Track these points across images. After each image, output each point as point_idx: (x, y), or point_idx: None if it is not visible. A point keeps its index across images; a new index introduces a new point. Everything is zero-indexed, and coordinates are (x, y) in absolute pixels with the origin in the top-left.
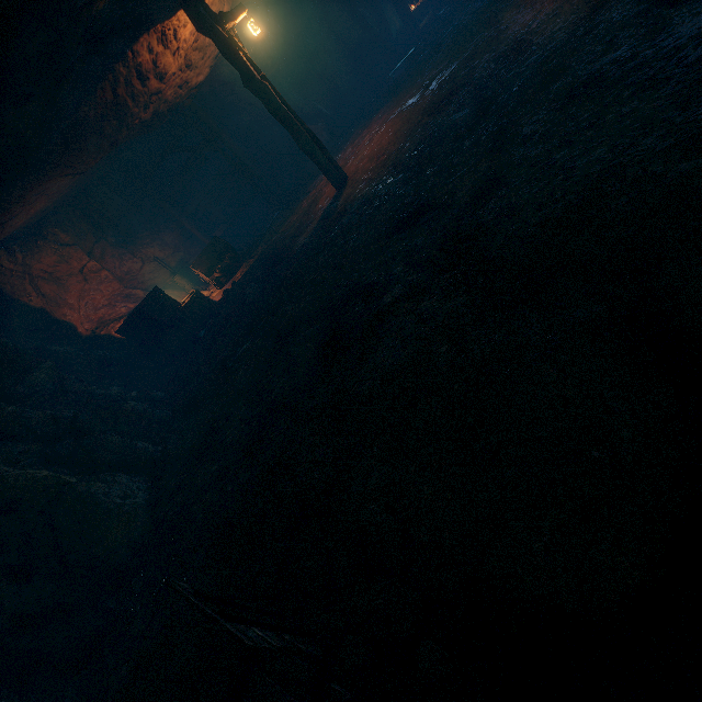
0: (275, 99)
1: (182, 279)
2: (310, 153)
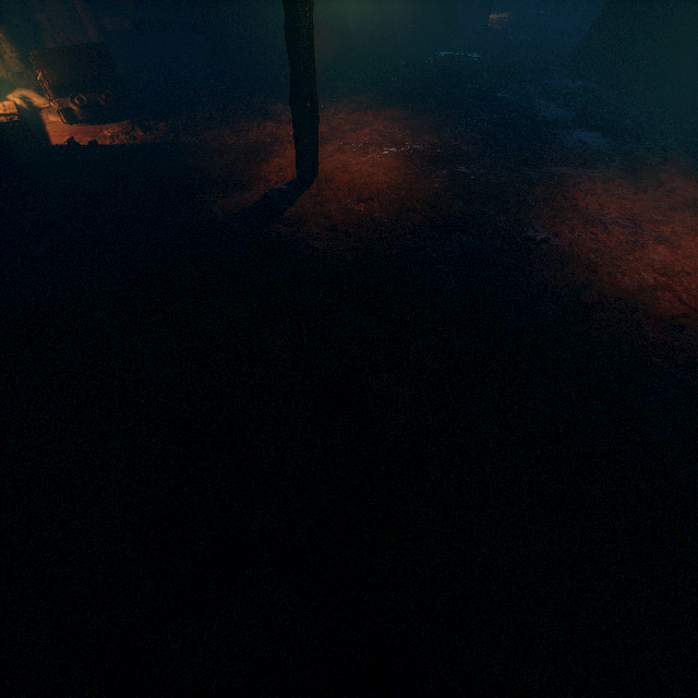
0: (304, 27)
1: (6, 40)
2: (299, 123)
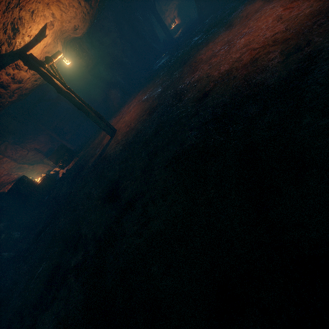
0: (74, 99)
1: (47, 160)
2: (95, 122)
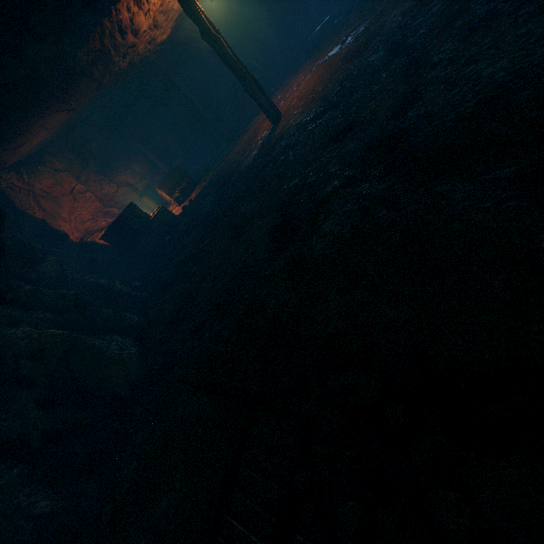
0: (226, 49)
1: (149, 199)
2: (253, 93)
